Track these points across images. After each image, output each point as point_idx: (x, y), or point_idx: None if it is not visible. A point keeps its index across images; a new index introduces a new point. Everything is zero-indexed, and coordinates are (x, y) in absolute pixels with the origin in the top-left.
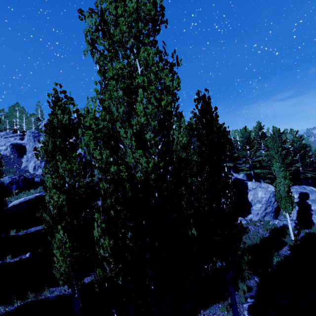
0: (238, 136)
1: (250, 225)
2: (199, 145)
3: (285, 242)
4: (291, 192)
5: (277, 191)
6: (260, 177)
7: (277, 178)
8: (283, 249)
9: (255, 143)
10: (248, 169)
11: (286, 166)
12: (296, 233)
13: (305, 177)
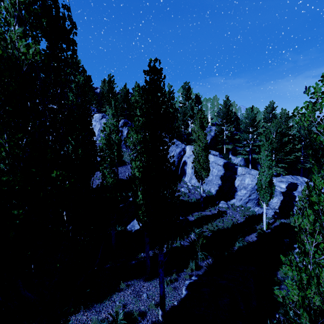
0: (243, 116)
1: (229, 210)
2: (142, 128)
3: (256, 229)
4: (273, 182)
5: (259, 180)
6: (258, 163)
7: (262, 167)
8: (251, 235)
9: (259, 126)
10: (246, 153)
11: (287, 154)
12: (271, 222)
13: (305, 168)
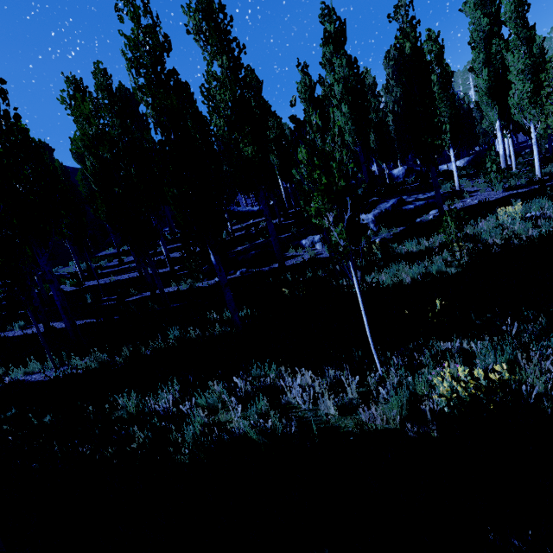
0: None
1: None
2: None
3: None
4: None
5: None
6: None
7: None
8: None
9: None
10: None
11: None
12: None
13: None
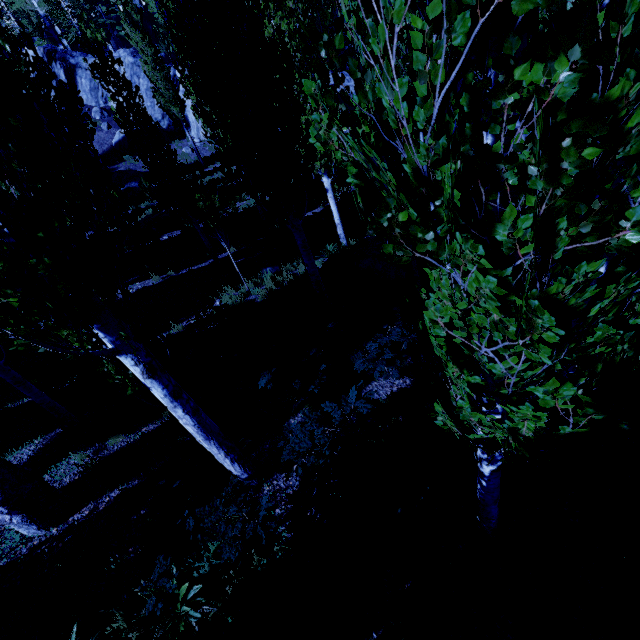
0: None
1: None
2: None
3: None
4: None
5: None
6: None
7: None
8: None
9: None
10: None
11: None
12: None
13: None
